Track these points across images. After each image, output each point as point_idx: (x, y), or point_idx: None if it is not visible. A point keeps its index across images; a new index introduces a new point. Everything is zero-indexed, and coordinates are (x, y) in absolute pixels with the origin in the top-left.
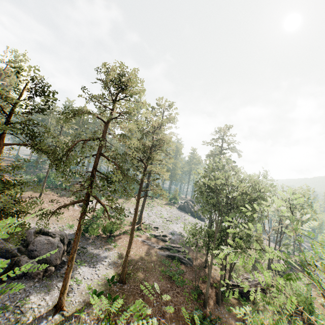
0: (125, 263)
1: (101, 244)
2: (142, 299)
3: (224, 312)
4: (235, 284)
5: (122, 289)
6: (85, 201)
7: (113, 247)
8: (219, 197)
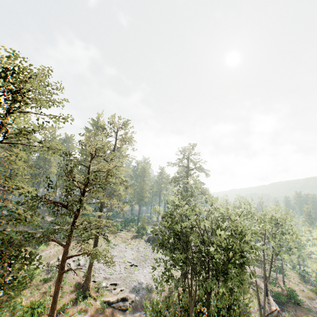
0: None
1: None
2: None
3: None
4: None
5: None
6: None
7: None
8: (189, 247)
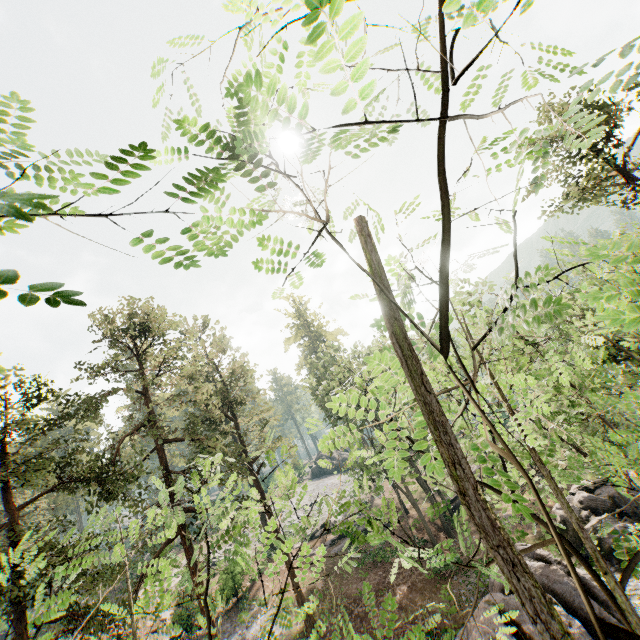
0: (299, 593)
1: (233, 622)
2: (360, 620)
3: (464, 538)
4: (453, 498)
5: (323, 637)
6: (181, 530)
7: (258, 606)
8: None
